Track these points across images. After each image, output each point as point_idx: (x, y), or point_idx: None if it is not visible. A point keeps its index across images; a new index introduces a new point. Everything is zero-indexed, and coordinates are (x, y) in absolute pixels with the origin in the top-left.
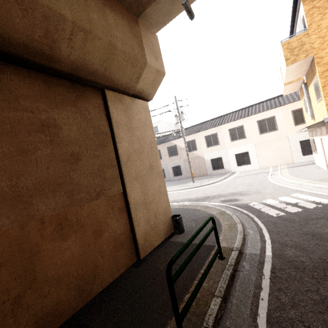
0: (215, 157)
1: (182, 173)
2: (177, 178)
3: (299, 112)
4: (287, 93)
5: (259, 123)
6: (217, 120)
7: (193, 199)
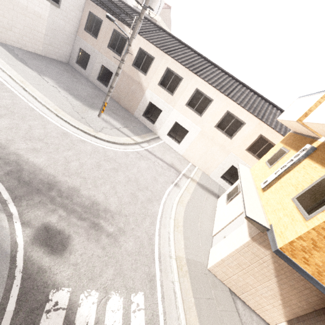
0: (157, 104)
1: (108, 85)
2: (99, 84)
3: (263, 142)
4: (284, 122)
5: (227, 116)
6: (199, 61)
7: (26, 171)
